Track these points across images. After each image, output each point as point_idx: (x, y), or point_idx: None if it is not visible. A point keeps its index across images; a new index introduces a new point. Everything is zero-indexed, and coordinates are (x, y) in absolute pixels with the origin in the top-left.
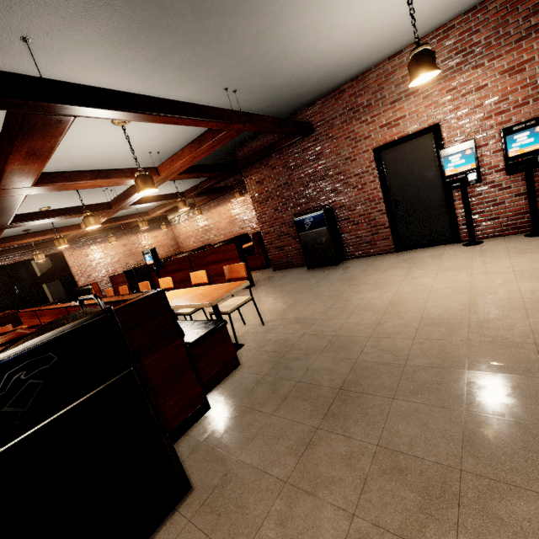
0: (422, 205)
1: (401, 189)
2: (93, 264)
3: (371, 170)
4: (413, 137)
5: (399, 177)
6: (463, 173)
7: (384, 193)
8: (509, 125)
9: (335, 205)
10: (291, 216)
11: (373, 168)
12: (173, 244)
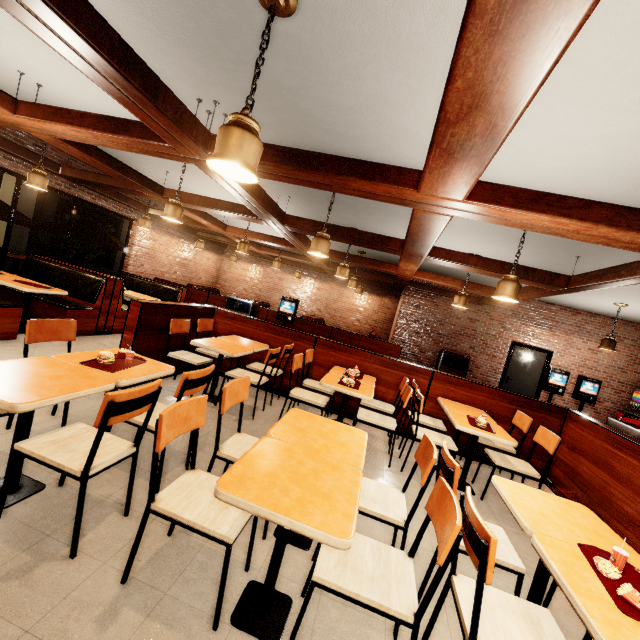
0: (521, 389)
1: (515, 372)
2: (152, 254)
3: (504, 351)
4: (537, 350)
5: (517, 365)
6: (557, 386)
7: (505, 369)
8: (581, 374)
9: (468, 357)
10: (428, 345)
11: (506, 351)
12: (215, 276)
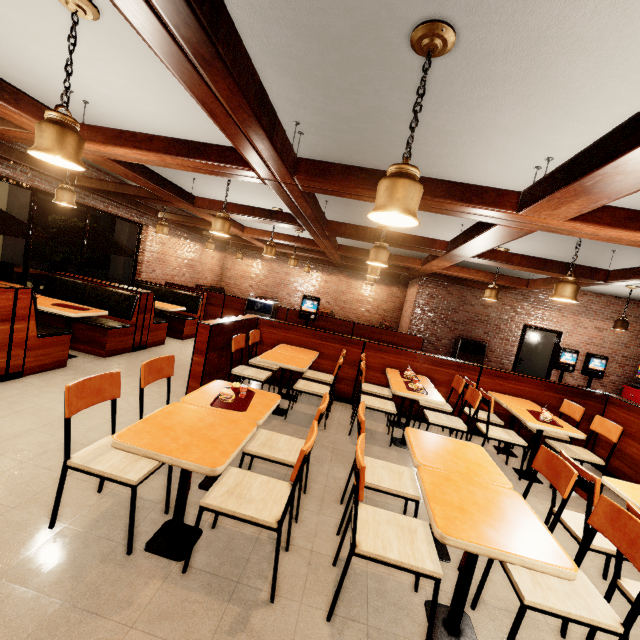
0: (533, 369)
1: (527, 354)
2: (162, 258)
3: (517, 335)
4: (547, 331)
5: (529, 347)
6: (568, 364)
7: (518, 352)
8: (588, 351)
9: (483, 342)
10: (444, 332)
11: (518, 334)
12: (219, 274)
